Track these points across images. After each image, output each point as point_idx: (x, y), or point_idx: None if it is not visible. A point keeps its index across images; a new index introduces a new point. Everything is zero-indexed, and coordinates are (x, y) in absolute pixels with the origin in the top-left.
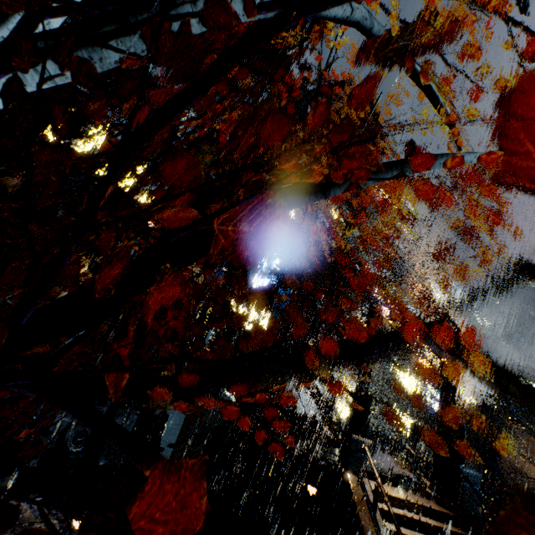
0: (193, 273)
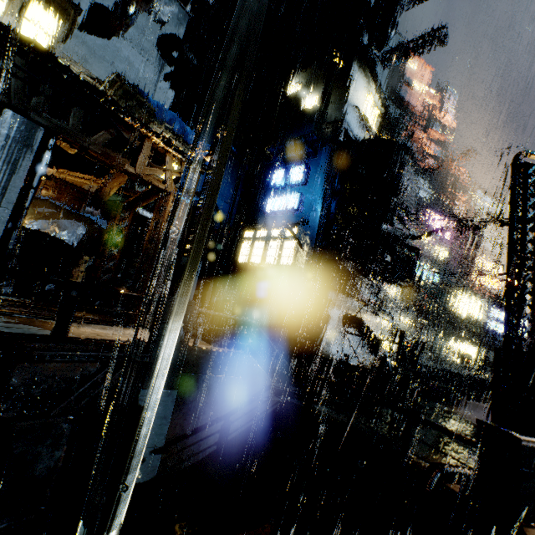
0: (167, 181)
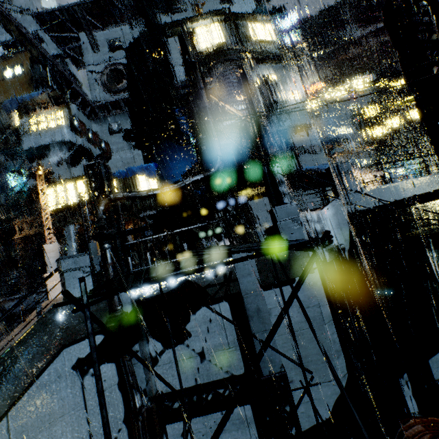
0: None
